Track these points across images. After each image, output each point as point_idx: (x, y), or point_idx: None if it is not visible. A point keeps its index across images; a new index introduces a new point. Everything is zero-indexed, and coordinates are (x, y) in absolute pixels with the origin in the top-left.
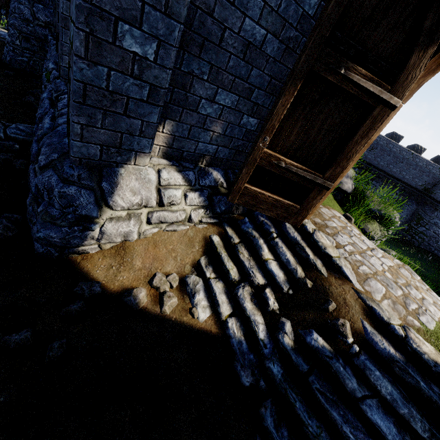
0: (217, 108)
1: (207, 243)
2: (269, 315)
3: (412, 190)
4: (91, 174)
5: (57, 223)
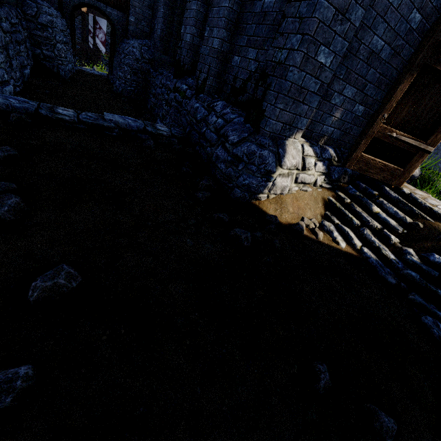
0: (342, 99)
1: (326, 202)
2: (392, 246)
3: None
4: (273, 143)
5: (255, 174)
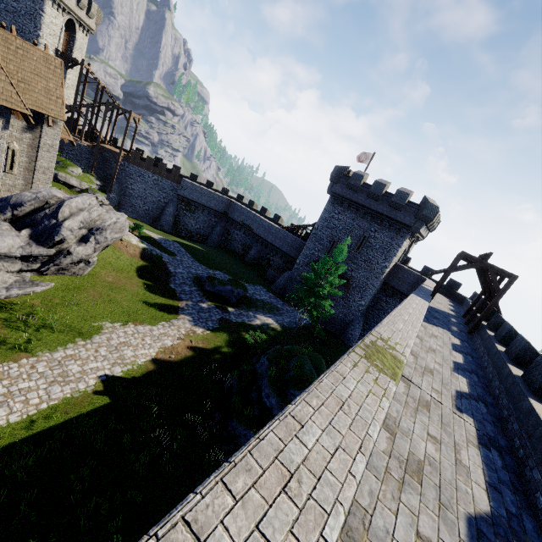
0: None
1: None
2: None
3: (219, 214)
4: None
5: None
